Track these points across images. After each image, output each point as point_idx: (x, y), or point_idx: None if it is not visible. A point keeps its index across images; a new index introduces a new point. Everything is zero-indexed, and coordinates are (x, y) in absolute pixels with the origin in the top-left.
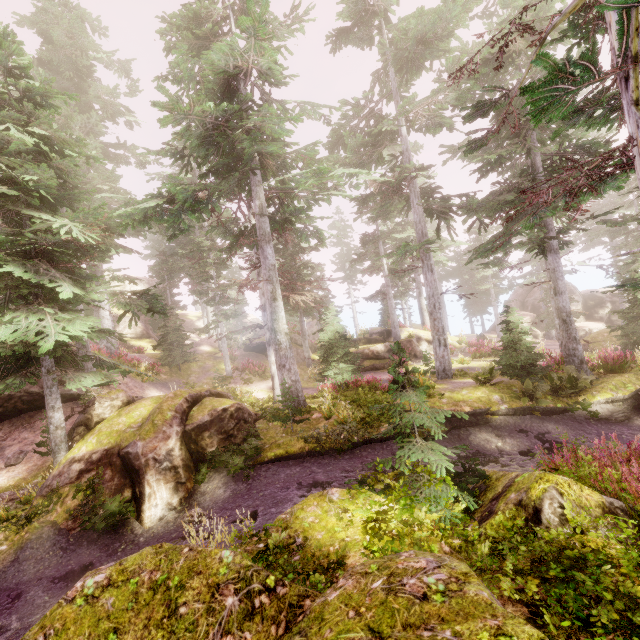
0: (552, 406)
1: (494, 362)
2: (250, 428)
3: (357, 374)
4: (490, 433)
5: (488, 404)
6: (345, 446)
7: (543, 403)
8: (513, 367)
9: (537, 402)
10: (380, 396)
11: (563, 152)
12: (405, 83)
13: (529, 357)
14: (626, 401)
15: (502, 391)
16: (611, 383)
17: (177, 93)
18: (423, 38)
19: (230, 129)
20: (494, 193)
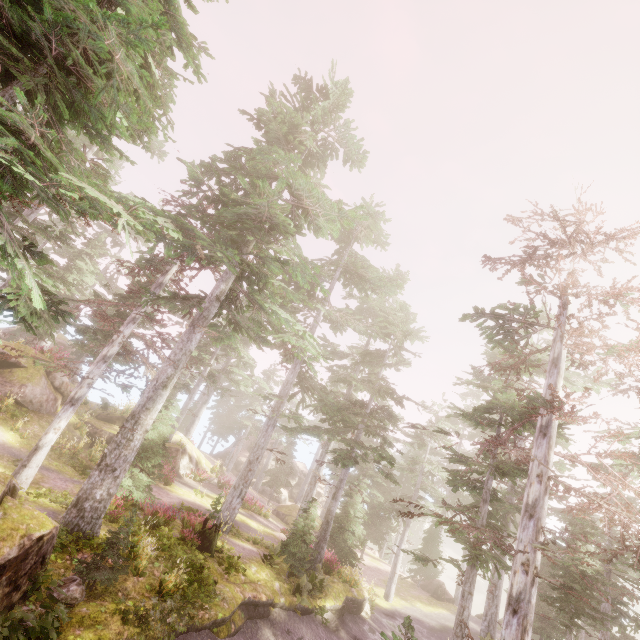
0: (307, 606)
1: (281, 542)
2: (51, 577)
3: (148, 492)
4: (269, 630)
5: (274, 593)
6: (168, 636)
7: (305, 602)
8: (293, 554)
9: (301, 599)
10: (194, 553)
11: (381, 408)
12: (332, 278)
13: (309, 551)
14: (338, 610)
15: (278, 576)
16: (334, 590)
17: (245, 149)
18: (363, 276)
19: (258, 221)
20: (343, 404)
